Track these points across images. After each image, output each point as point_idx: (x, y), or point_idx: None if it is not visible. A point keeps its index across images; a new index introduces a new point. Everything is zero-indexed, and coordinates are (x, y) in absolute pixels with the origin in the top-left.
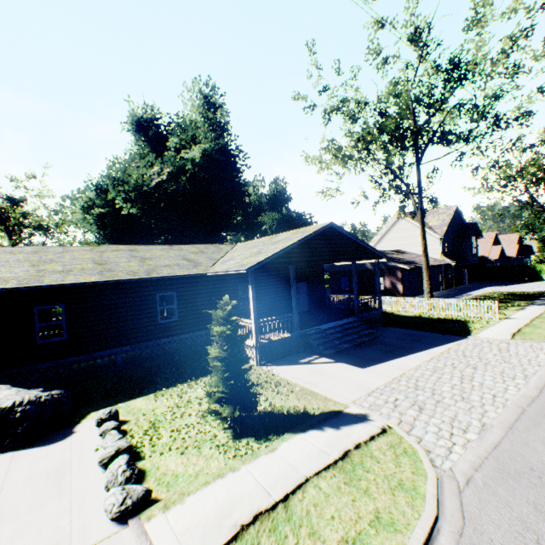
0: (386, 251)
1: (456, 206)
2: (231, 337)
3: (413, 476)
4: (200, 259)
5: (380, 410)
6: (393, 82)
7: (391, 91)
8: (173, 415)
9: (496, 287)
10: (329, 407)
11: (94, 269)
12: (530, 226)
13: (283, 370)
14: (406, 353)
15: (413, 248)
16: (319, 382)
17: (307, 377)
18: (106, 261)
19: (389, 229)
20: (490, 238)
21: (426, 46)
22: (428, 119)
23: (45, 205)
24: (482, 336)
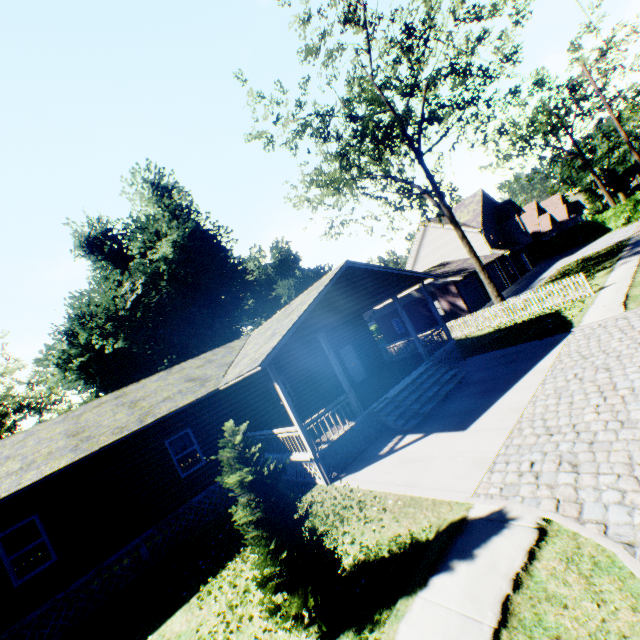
0: (427, 270)
1: (481, 190)
2: (258, 482)
3: (639, 617)
4: (208, 372)
5: (518, 494)
6: (349, 75)
7: (351, 87)
8: (226, 628)
9: (566, 258)
10: (445, 517)
11: (65, 446)
12: (567, 180)
13: (363, 476)
14: (509, 385)
15: (455, 254)
16: (416, 478)
17: (398, 476)
18: (84, 426)
19: (420, 245)
20: (533, 210)
21: (368, 23)
22: (407, 103)
23: (17, 380)
24: (589, 322)
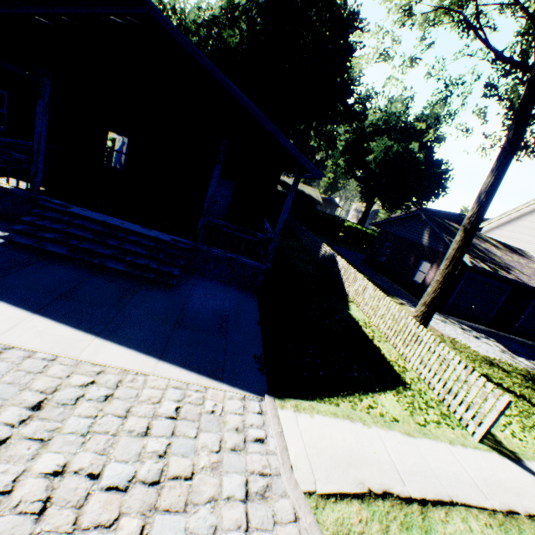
0: (485, 237)
1: None
2: None
3: None
4: None
5: None
6: None
7: None
8: None
9: None
10: None
11: None
12: None
13: None
14: (57, 314)
15: None
16: None
17: None
18: None
19: (532, 211)
20: None
21: None
22: None
23: None
24: (285, 423)
